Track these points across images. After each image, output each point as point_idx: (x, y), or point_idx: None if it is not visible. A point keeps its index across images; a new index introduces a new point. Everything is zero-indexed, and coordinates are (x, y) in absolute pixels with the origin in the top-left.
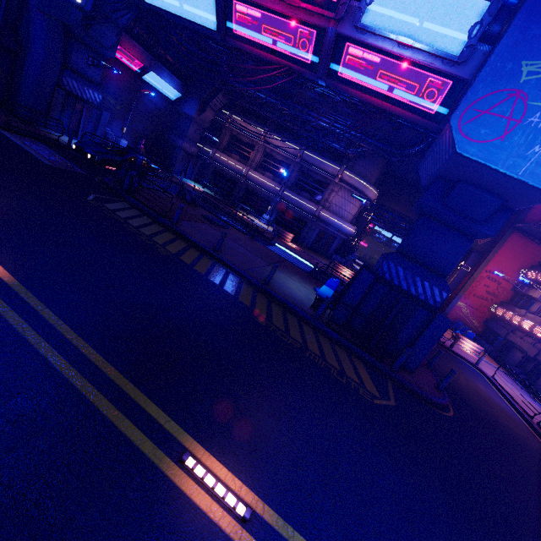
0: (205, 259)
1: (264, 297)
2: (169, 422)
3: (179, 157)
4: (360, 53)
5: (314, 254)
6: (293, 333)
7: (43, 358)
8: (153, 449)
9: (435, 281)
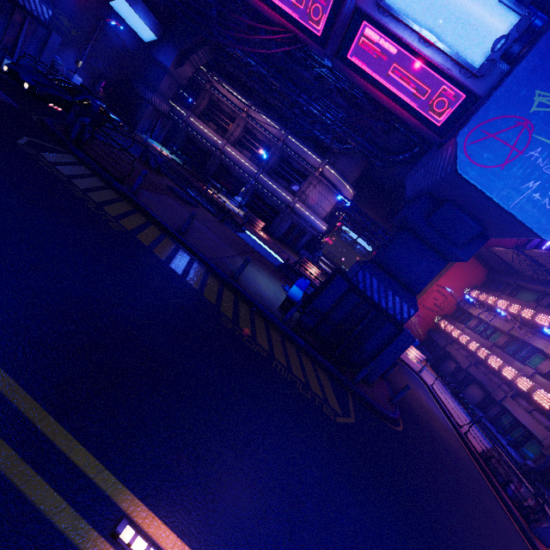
0: (167, 241)
1: (231, 294)
2: (102, 472)
3: (146, 112)
4: (377, 38)
5: (283, 246)
6: (260, 339)
7: None
8: (74, 520)
9: (406, 298)
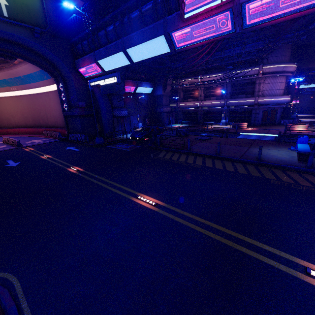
0: (216, 160)
1: (264, 168)
2: (281, 253)
3: (164, 116)
4: (261, 2)
5: (267, 126)
6: (302, 182)
7: (203, 234)
8: (286, 268)
9: None
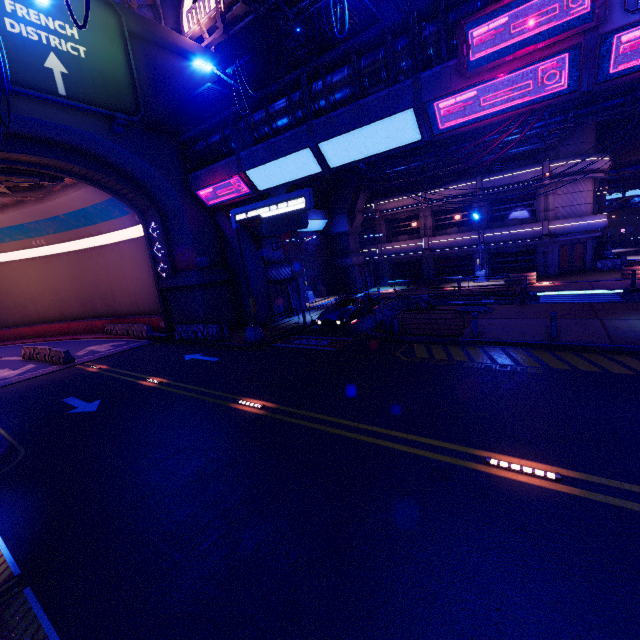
0: (560, 354)
1: None
2: None
3: (356, 274)
4: None
5: (575, 276)
6: None
7: None
8: None
9: None
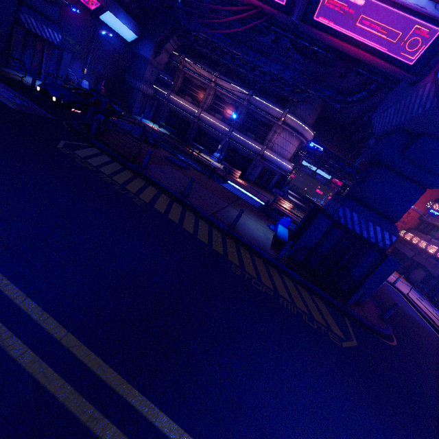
0: (176, 205)
1: (232, 242)
2: (182, 436)
3: (137, 98)
4: None
5: (258, 188)
6: (264, 279)
7: (29, 378)
8: None
9: (386, 226)
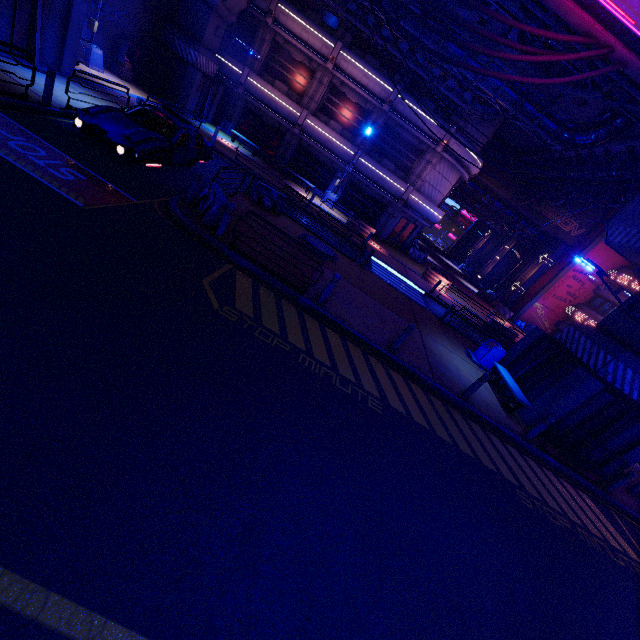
0: (395, 376)
1: (478, 428)
2: None
3: (194, 85)
4: None
5: (395, 251)
6: (545, 496)
7: None
8: None
9: None
